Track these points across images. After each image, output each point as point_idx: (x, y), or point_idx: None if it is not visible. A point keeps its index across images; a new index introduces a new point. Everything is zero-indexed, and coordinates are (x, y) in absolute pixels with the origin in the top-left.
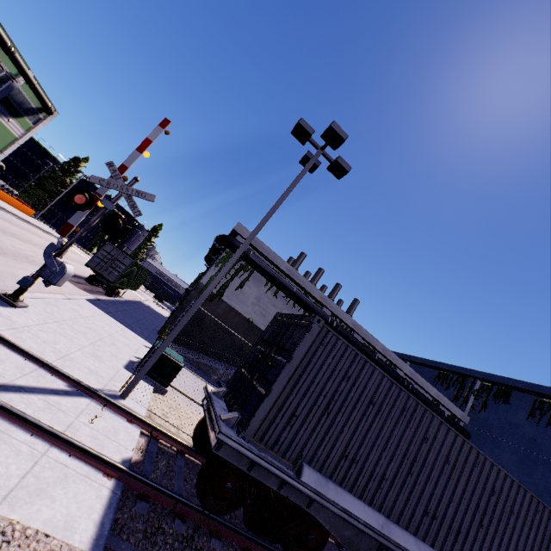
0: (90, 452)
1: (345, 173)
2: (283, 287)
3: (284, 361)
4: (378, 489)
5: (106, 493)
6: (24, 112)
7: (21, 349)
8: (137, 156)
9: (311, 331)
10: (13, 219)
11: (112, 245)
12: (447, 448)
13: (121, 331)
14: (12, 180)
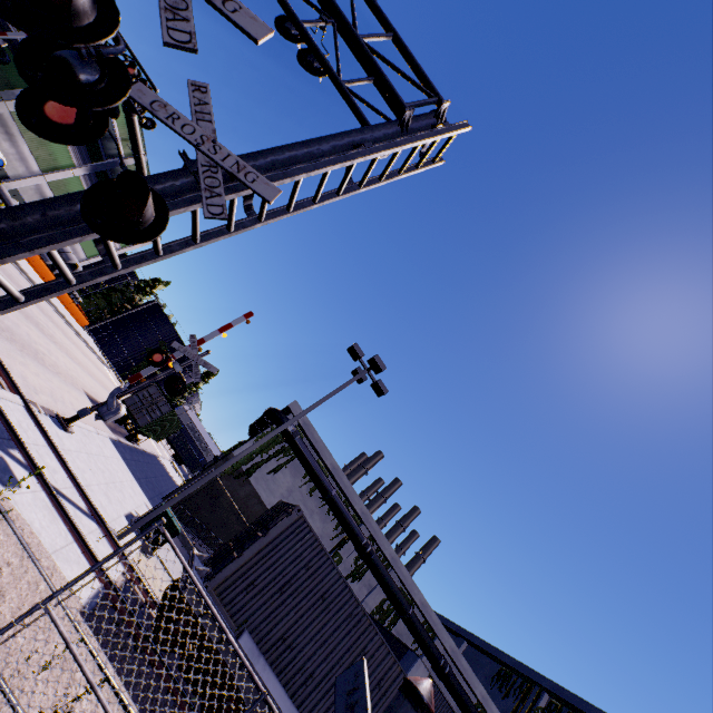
0: (96, 556)
1: (383, 394)
2: (321, 485)
3: (262, 536)
4: (303, 684)
5: (96, 587)
6: None
7: (68, 468)
8: (217, 334)
9: (290, 516)
10: (68, 329)
11: (158, 388)
12: (382, 672)
13: (131, 482)
14: None
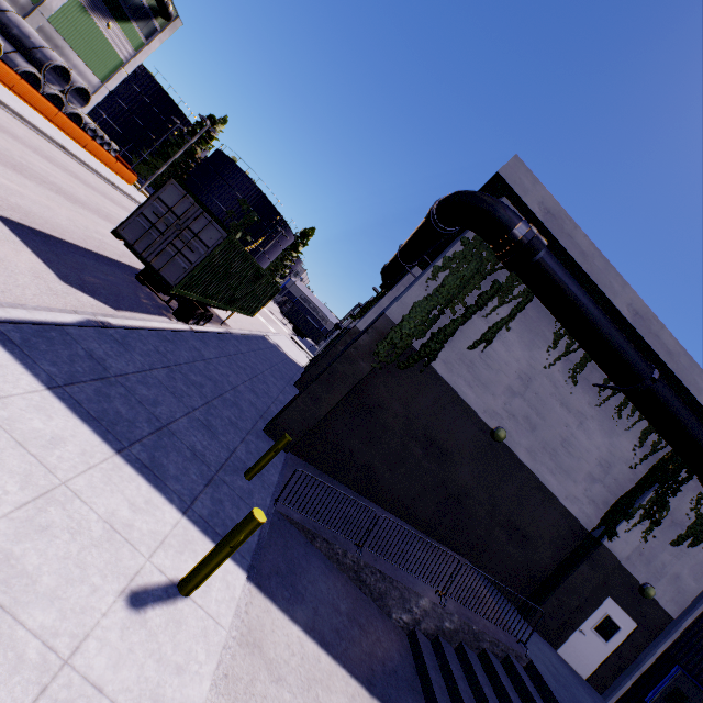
0: None
1: None
2: (621, 361)
3: None
4: None
5: None
6: (131, 12)
7: None
8: None
9: None
10: (71, 163)
11: (179, 189)
12: None
13: (8, 524)
14: (130, 144)
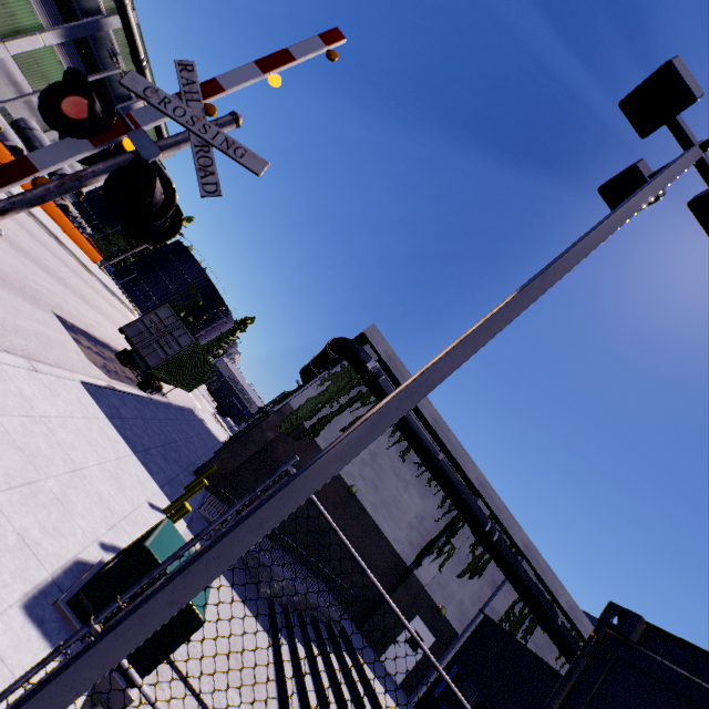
0: None
1: None
2: (422, 446)
3: None
4: None
5: None
6: None
7: None
8: (252, 74)
9: None
10: (62, 252)
11: (171, 310)
12: None
13: (114, 463)
14: (96, 221)
